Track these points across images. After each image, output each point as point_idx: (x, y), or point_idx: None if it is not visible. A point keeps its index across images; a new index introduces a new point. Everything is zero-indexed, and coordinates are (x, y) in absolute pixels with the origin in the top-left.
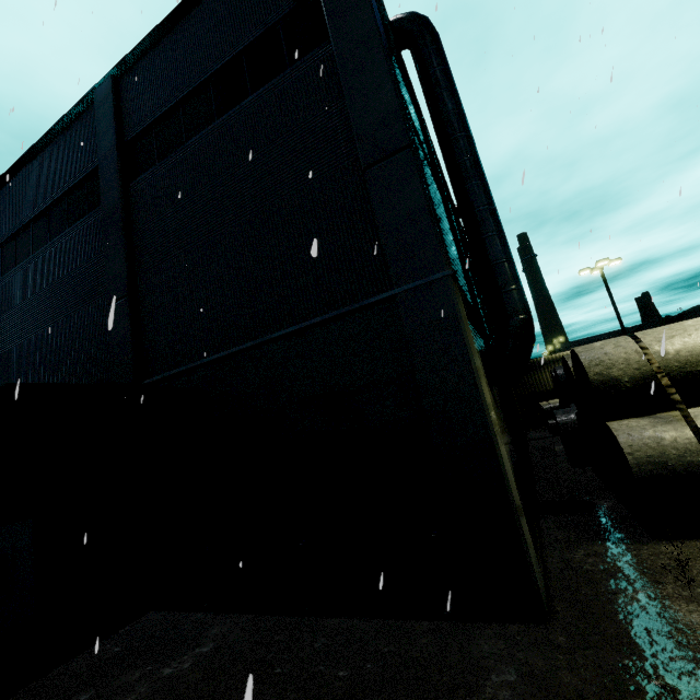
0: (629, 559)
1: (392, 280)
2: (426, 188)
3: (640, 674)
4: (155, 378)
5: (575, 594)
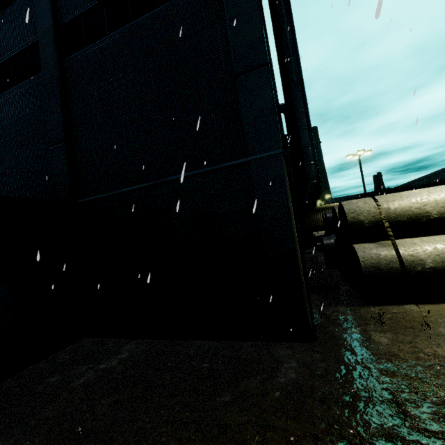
0: (354, 314)
1: (247, 151)
2: (273, 95)
3: (355, 362)
4: (86, 199)
5: (327, 329)
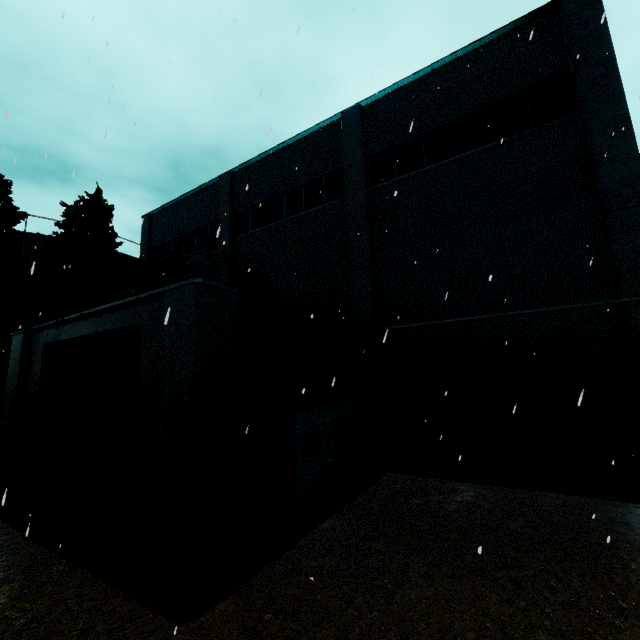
0: None
1: (622, 292)
2: None
3: None
4: (397, 327)
5: None
